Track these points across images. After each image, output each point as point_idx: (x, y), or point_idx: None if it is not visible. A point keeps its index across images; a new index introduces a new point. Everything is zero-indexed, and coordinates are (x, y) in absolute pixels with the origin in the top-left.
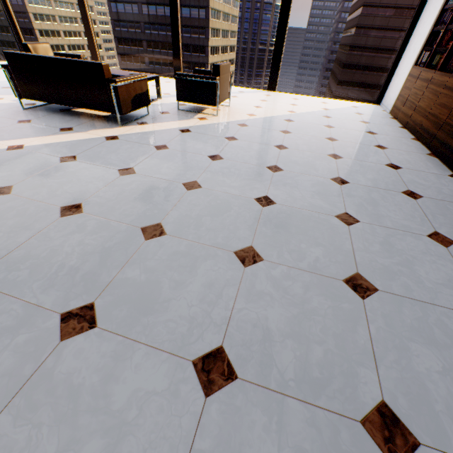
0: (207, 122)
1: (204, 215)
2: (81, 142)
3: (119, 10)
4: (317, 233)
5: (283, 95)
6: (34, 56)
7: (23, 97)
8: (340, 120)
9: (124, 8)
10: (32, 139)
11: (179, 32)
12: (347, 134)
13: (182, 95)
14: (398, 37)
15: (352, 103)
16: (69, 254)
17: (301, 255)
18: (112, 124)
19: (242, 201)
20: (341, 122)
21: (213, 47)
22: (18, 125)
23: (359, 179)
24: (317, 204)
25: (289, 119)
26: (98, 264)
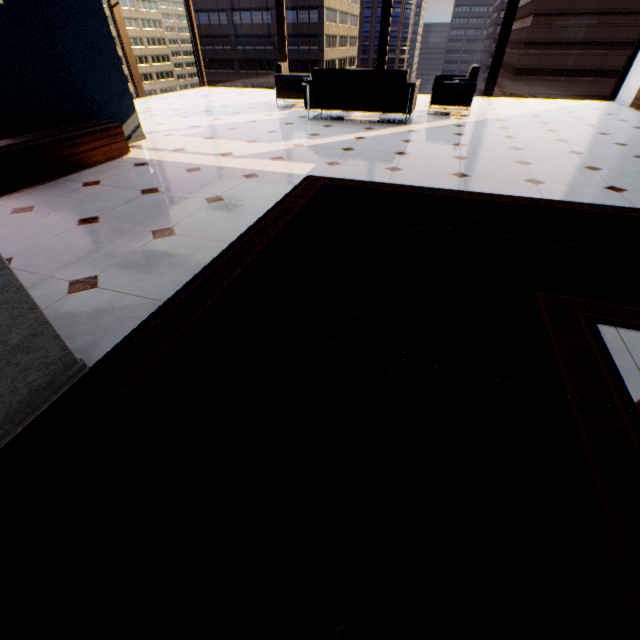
0: (466, 120)
1: (544, 158)
2: (396, 134)
3: (202, 22)
4: (626, 162)
5: (503, 99)
6: (342, 70)
7: (313, 108)
8: (583, 114)
9: (208, 19)
10: (360, 134)
11: (387, 42)
12: (600, 122)
13: (437, 99)
14: (596, 23)
15: (583, 102)
16: (491, 169)
17: (624, 168)
18: (395, 125)
19: (560, 153)
20: (586, 116)
21: (328, 61)
22: (329, 128)
23: (634, 143)
24: (614, 153)
25: (534, 116)
26: (513, 171)
